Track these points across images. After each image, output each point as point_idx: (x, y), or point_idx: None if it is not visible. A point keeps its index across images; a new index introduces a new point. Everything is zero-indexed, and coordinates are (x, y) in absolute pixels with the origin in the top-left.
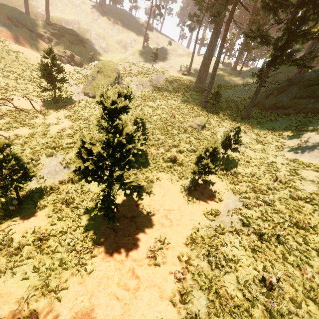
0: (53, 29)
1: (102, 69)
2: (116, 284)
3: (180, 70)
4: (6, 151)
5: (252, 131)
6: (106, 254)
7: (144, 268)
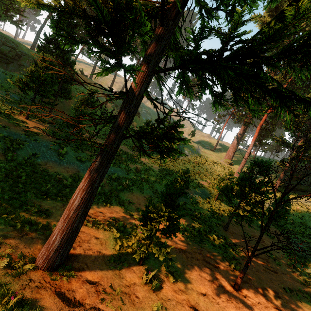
0: None
1: None
2: (263, 266)
3: (206, 146)
4: (140, 176)
5: None
6: (244, 250)
7: (271, 264)
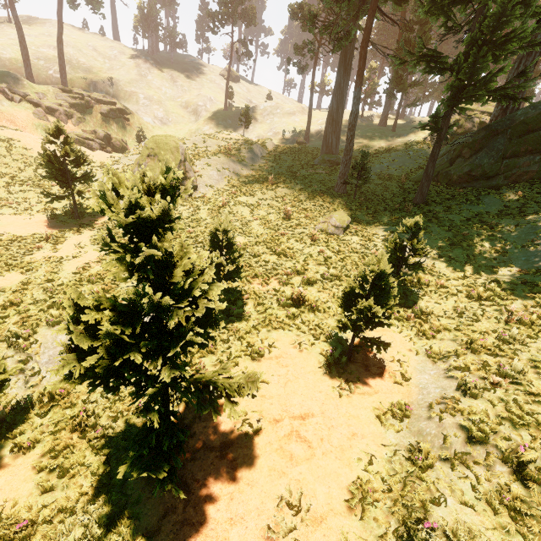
0: (73, 97)
1: (155, 151)
2: None
3: (291, 137)
4: None
5: (439, 226)
6: None
7: None
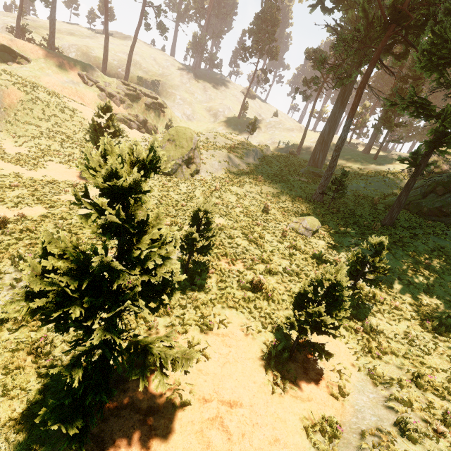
0: (129, 89)
1: (174, 137)
2: None
3: (286, 148)
4: None
5: (403, 249)
6: None
7: None
